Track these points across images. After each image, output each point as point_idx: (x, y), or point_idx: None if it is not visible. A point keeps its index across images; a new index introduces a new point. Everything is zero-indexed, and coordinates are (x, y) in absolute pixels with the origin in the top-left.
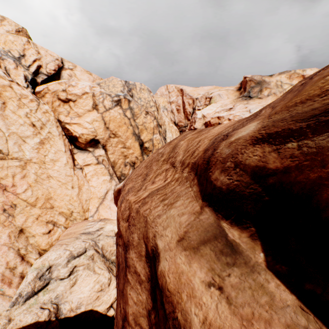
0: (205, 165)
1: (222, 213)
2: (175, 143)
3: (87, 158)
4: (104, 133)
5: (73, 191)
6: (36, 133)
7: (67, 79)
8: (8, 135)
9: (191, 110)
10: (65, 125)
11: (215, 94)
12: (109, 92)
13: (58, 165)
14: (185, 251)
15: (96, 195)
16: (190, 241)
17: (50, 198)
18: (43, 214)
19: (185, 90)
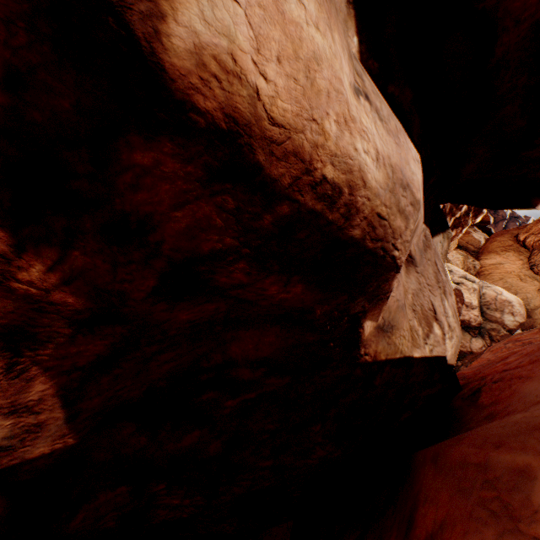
0: None
1: None
2: None
3: None
4: None
5: None
6: None
7: None
8: None
9: None
10: None
11: None
12: None
13: None
14: None
15: None
16: None
17: None
18: None
19: None
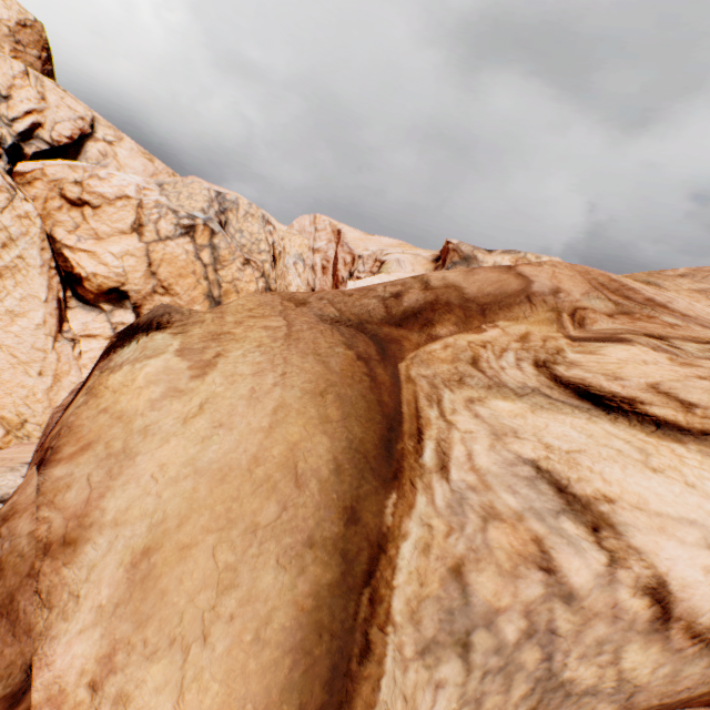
0: None
1: None
2: None
3: (94, 322)
4: (144, 282)
5: (39, 381)
6: None
7: (96, 159)
8: None
9: (346, 276)
10: (63, 249)
11: (392, 258)
12: (177, 207)
13: (21, 325)
14: None
15: None
16: None
17: None
18: None
19: (345, 234)
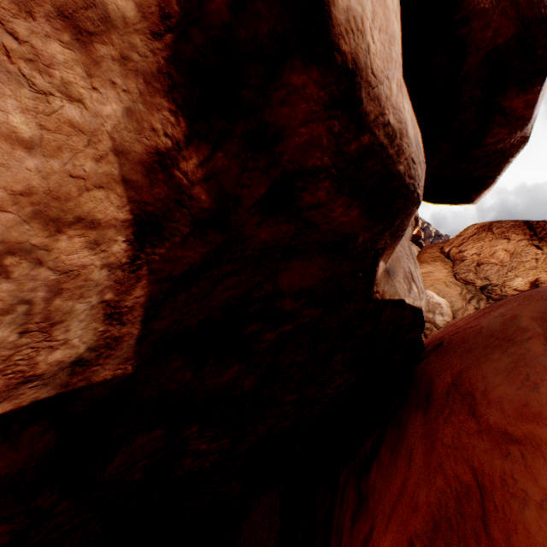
0: None
1: None
2: None
3: None
4: None
5: None
6: None
7: None
8: None
9: None
10: None
11: None
12: None
13: None
14: None
15: None
16: None
17: None
18: None
19: None
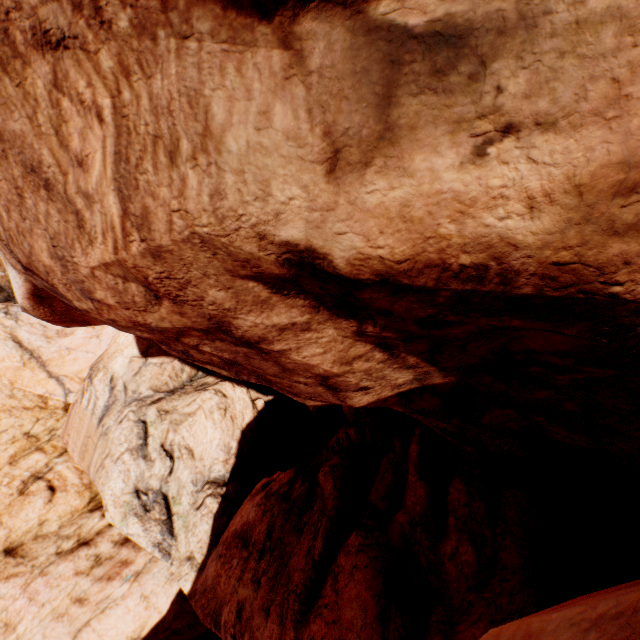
0: None
1: None
2: None
3: None
4: None
5: None
6: None
7: None
8: None
9: None
10: None
11: None
12: None
13: None
14: (372, 166)
15: (9, 370)
16: (358, 136)
17: None
18: None
19: None
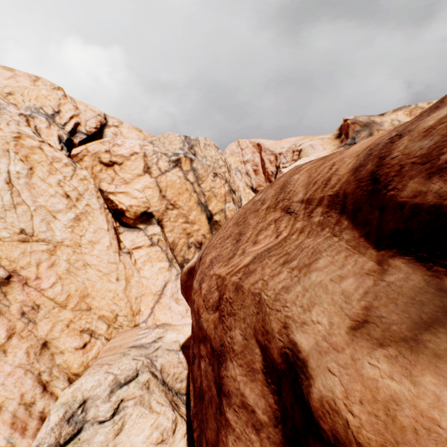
0: (367, 186)
1: (444, 263)
2: (283, 180)
3: (137, 238)
4: (159, 203)
5: (118, 285)
6: (70, 206)
7: (111, 138)
8: (35, 209)
9: (274, 169)
10: (108, 196)
11: (306, 146)
12: (165, 151)
13: (98, 249)
14: (385, 348)
15: (150, 289)
16: (387, 325)
17: (87, 295)
18: (77, 318)
19: (263, 144)
